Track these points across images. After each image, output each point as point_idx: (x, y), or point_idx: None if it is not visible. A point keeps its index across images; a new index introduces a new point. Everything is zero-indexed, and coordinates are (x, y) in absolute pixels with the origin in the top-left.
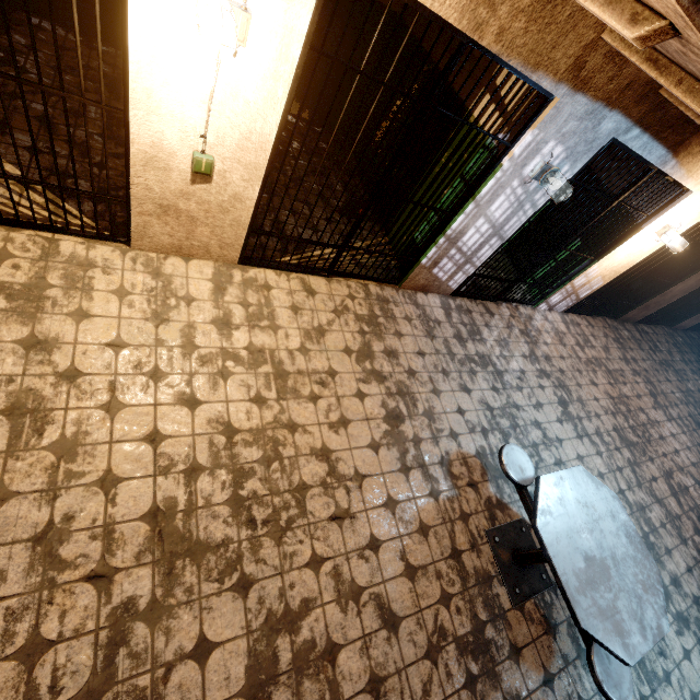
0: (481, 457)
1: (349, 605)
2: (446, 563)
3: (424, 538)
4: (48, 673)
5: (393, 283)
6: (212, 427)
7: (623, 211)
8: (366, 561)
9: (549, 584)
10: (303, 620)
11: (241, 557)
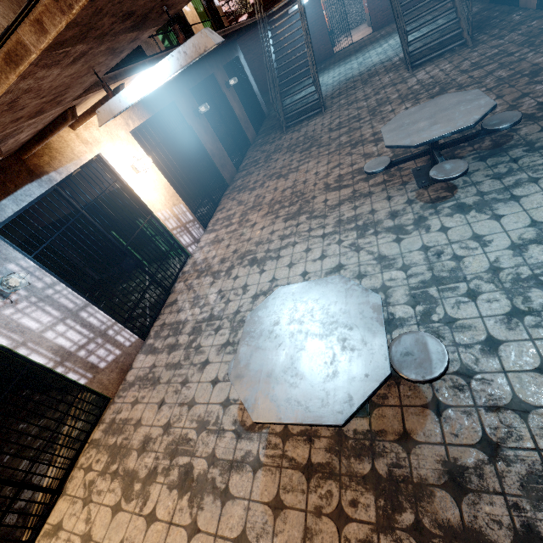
0: None
1: None
2: (312, 491)
3: (284, 510)
4: None
5: (106, 405)
6: None
7: (118, 191)
8: None
9: None
10: None
11: None
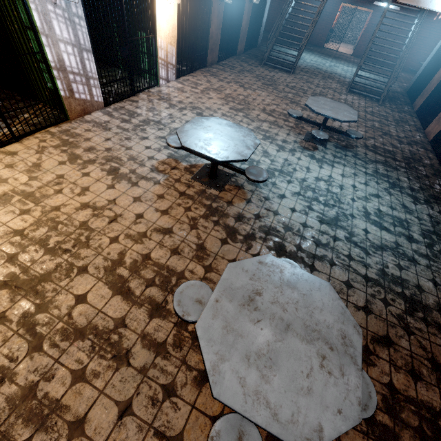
0: (171, 157)
1: (143, 240)
2: (180, 199)
3: (163, 199)
4: (4, 359)
5: (64, 121)
6: (5, 238)
7: None
8: (140, 223)
9: (231, 175)
10: (124, 259)
11: (72, 264)
